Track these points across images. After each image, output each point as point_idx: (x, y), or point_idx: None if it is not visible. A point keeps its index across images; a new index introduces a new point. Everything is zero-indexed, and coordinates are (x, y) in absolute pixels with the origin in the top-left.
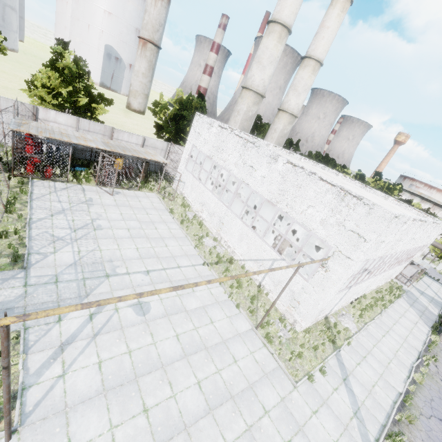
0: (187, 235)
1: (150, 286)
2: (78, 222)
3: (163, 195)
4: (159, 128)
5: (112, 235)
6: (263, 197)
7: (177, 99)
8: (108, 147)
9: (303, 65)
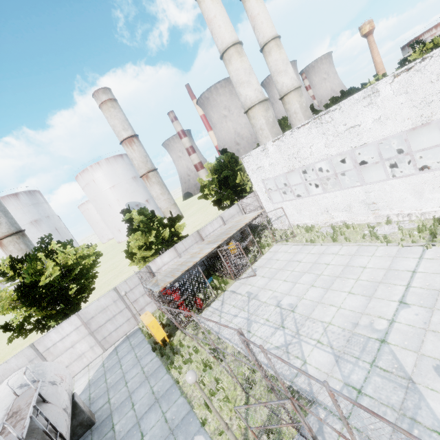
0: (358, 243)
1: (436, 314)
2: (271, 318)
3: (282, 240)
4: (218, 202)
5: (311, 302)
6: (400, 133)
7: (211, 170)
8: (216, 242)
9: (266, 53)
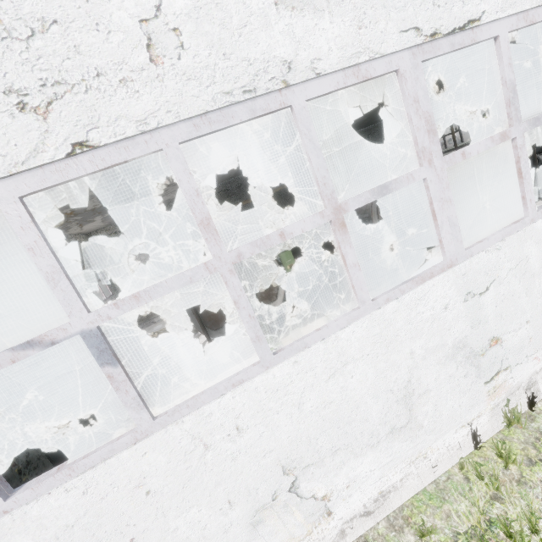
0: None
1: None
2: None
3: None
4: None
5: None
6: None
7: None
8: None
9: None
